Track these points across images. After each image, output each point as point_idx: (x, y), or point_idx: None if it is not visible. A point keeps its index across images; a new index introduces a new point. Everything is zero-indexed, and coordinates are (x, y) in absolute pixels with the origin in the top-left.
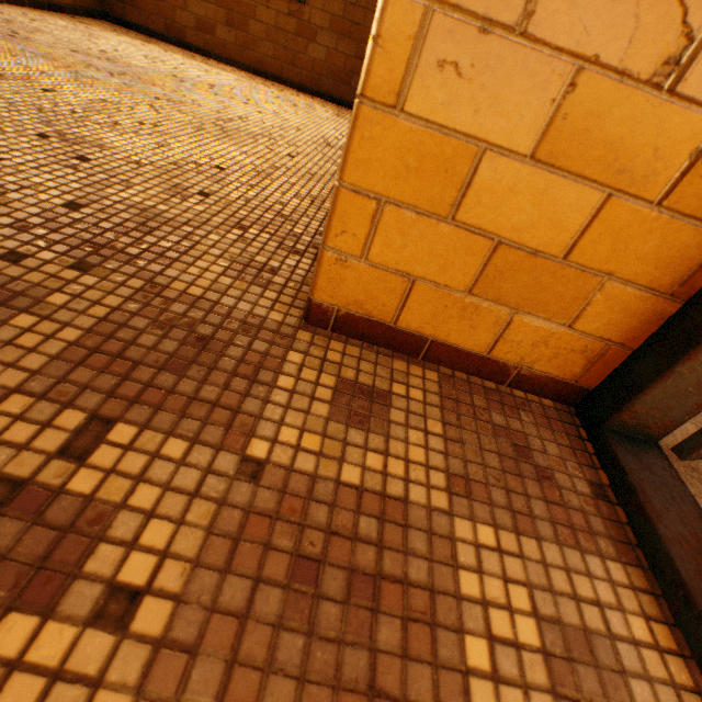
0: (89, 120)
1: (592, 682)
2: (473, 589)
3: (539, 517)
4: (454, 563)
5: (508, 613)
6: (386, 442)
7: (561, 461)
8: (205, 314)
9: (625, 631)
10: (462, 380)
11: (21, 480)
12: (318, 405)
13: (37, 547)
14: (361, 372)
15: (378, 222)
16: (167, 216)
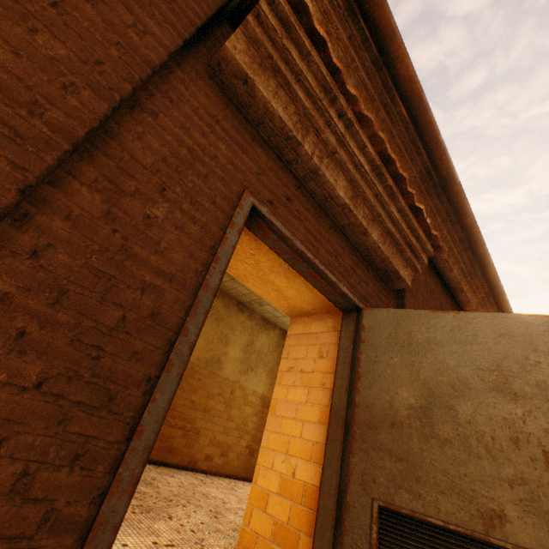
0: (229, 510)
1: None
2: None
3: None
4: None
5: None
6: None
7: None
8: (209, 546)
9: None
10: None
11: (158, 544)
12: None
13: (154, 548)
14: None
15: (252, 514)
16: (224, 531)
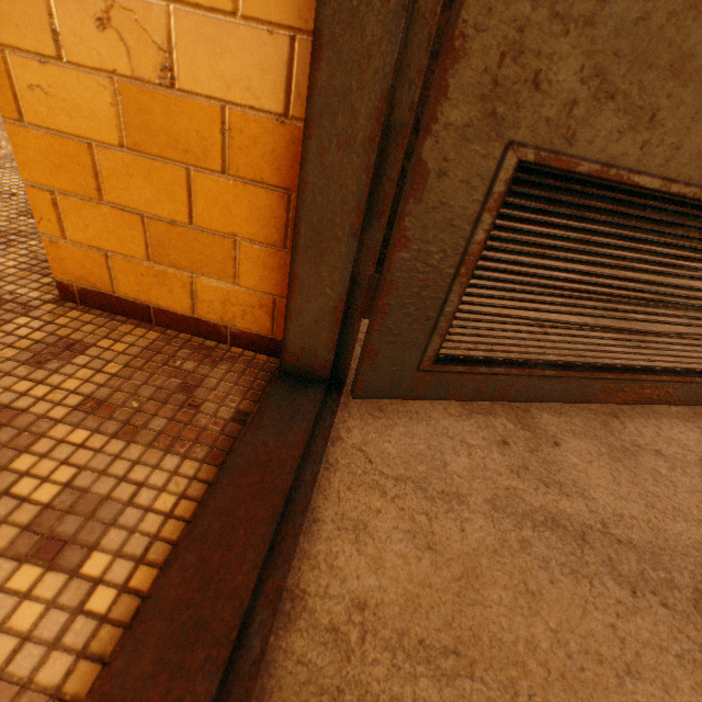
0: None
1: (74, 528)
2: (24, 466)
3: (153, 430)
4: (29, 451)
5: (44, 483)
6: (53, 377)
7: (228, 397)
8: None
9: (151, 503)
10: (186, 340)
11: None
12: (10, 351)
13: None
14: (82, 332)
15: (61, 208)
16: (3, 229)
